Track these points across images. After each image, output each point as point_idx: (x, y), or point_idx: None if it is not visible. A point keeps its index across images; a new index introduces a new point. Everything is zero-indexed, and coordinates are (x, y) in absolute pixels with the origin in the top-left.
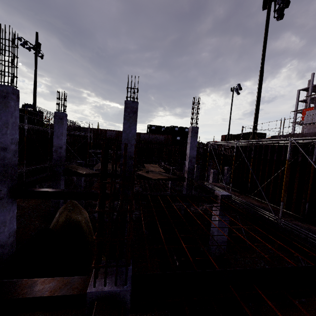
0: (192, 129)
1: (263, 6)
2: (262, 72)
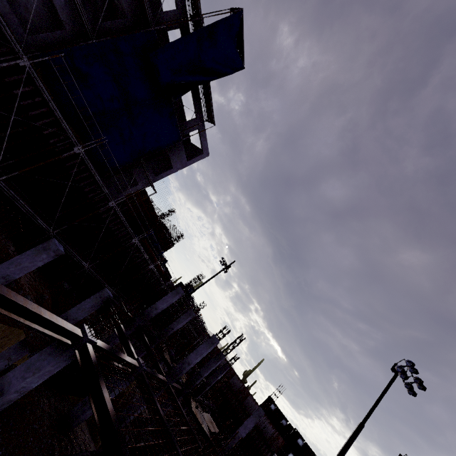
0: (259, 408)
1: (392, 368)
2: (360, 425)
